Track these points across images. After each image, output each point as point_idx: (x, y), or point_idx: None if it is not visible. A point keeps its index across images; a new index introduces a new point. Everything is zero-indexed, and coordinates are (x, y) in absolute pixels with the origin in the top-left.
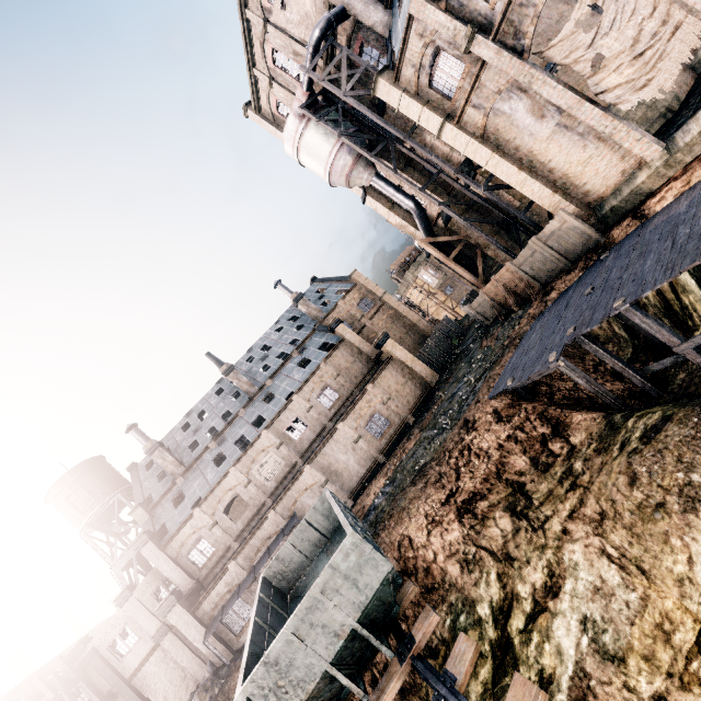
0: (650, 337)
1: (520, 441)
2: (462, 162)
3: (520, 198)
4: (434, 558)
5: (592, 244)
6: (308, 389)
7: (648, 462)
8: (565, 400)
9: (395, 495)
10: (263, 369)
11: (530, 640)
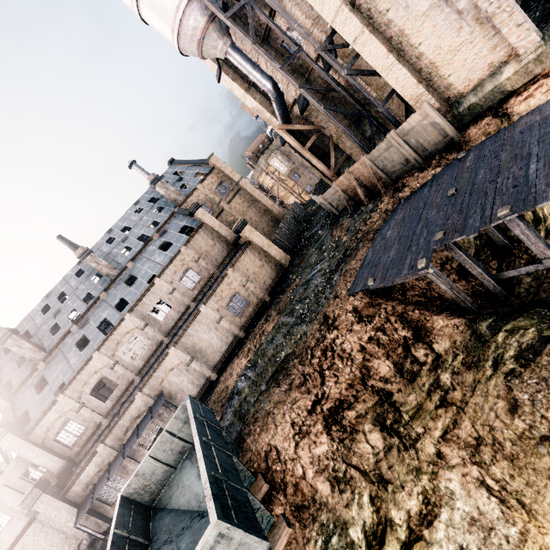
0: (496, 240)
1: (383, 344)
2: (327, 37)
3: (376, 89)
4: (303, 473)
5: (446, 143)
6: (170, 272)
7: (532, 390)
8: (419, 298)
9: (260, 395)
10: (126, 249)
11: None
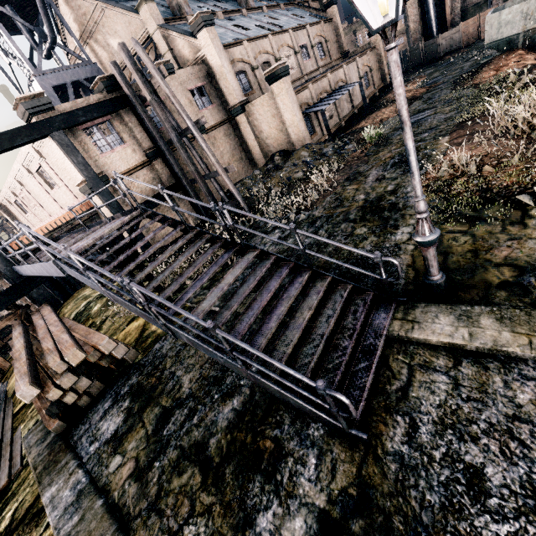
0: None
1: None
2: None
3: None
4: None
5: None
6: (314, 31)
7: None
8: None
9: None
10: None
11: None
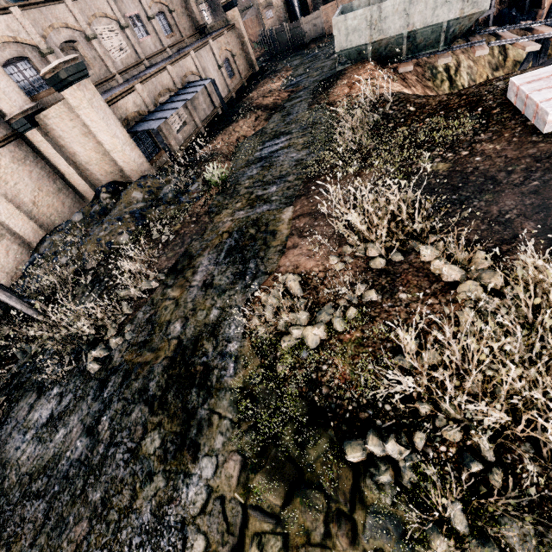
0: None
1: None
2: None
3: None
4: None
5: None
6: None
7: None
8: None
9: None
10: None
11: (457, 76)
